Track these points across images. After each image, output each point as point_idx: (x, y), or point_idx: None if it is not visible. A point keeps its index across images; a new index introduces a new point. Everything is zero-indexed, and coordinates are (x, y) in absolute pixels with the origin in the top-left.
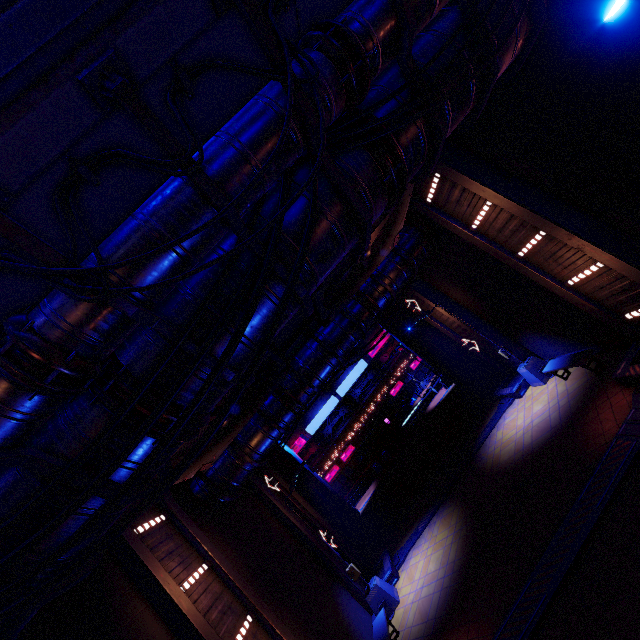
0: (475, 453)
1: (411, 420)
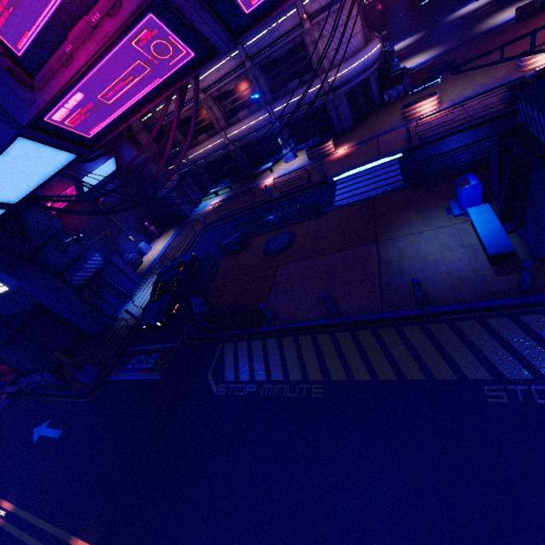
0: (444, 18)
1: (427, 3)
